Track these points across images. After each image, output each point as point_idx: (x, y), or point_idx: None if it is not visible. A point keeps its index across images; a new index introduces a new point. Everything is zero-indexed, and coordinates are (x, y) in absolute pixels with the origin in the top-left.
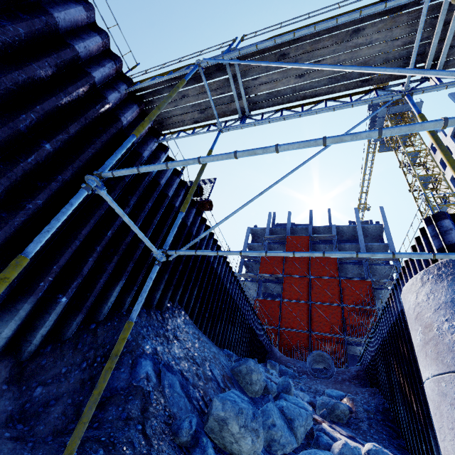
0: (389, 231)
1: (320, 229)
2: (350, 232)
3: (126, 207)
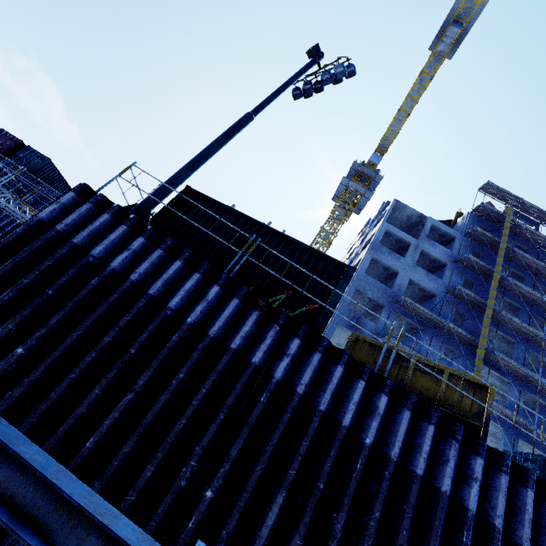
0: None
1: None
2: None
3: None
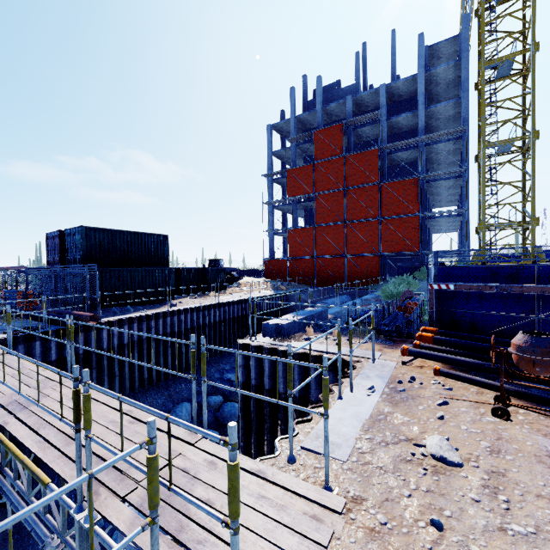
0: (467, 72)
1: (364, 98)
2: (411, 86)
3: None
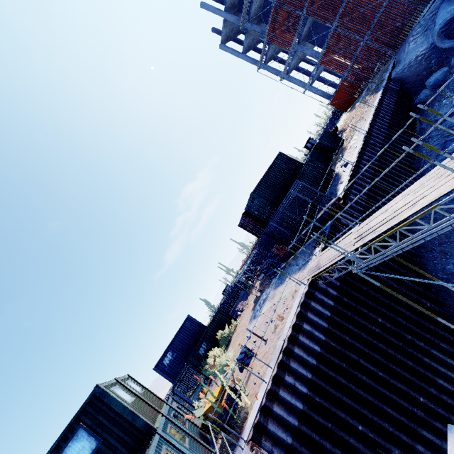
0: None
1: None
2: None
3: (378, 276)
